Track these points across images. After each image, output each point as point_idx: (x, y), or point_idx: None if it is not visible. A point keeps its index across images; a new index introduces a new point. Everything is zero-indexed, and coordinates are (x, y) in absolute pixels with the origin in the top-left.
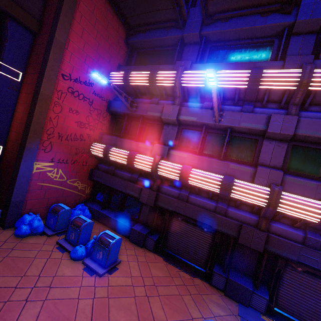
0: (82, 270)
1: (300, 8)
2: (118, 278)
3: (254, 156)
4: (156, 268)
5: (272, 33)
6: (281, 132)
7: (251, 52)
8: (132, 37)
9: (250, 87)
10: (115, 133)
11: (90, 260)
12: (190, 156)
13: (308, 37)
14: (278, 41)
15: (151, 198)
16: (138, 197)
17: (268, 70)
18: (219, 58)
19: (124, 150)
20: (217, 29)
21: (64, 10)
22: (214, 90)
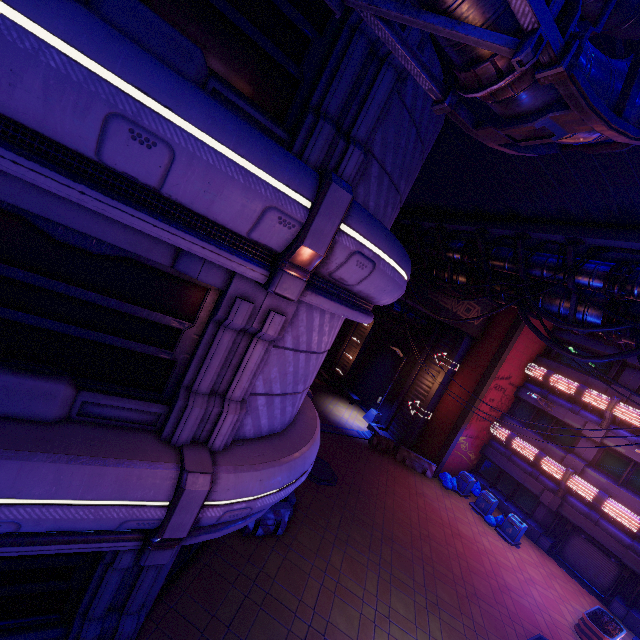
0: (497, 534)
1: None
2: (523, 553)
3: None
4: (552, 566)
5: None
6: None
7: None
8: (560, 332)
9: None
10: (515, 415)
11: (499, 530)
12: (609, 484)
13: None
14: None
15: (553, 503)
16: (538, 495)
17: None
18: None
19: (530, 445)
20: None
21: (512, 340)
22: None
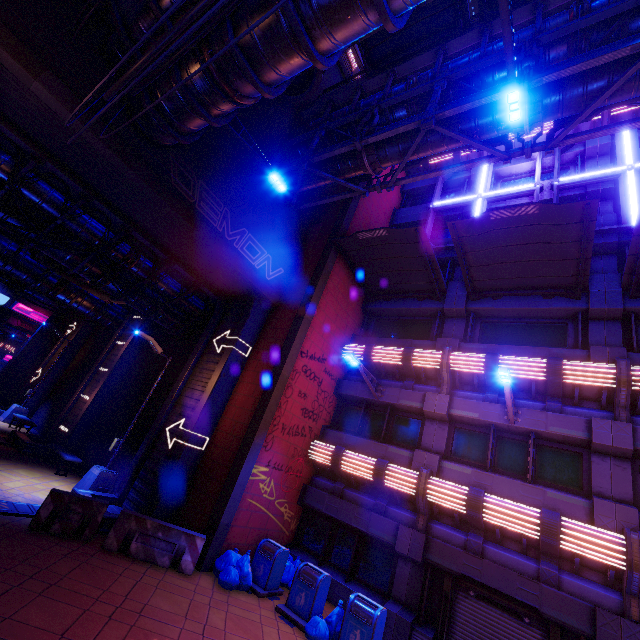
0: None
1: (590, 295)
2: None
3: (582, 479)
4: None
5: (562, 315)
6: (613, 445)
7: (538, 333)
8: (372, 303)
9: (550, 379)
10: (341, 426)
11: None
12: (477, 472)
13: (612, 324)
14: (573, 325)
15: (416, 544)
16: (392, 542)
17: (570, 361)
18: (495, 336)
19: (366, 456)
20: (488, 306)
21: (317, 290)
22: (507, 386)
